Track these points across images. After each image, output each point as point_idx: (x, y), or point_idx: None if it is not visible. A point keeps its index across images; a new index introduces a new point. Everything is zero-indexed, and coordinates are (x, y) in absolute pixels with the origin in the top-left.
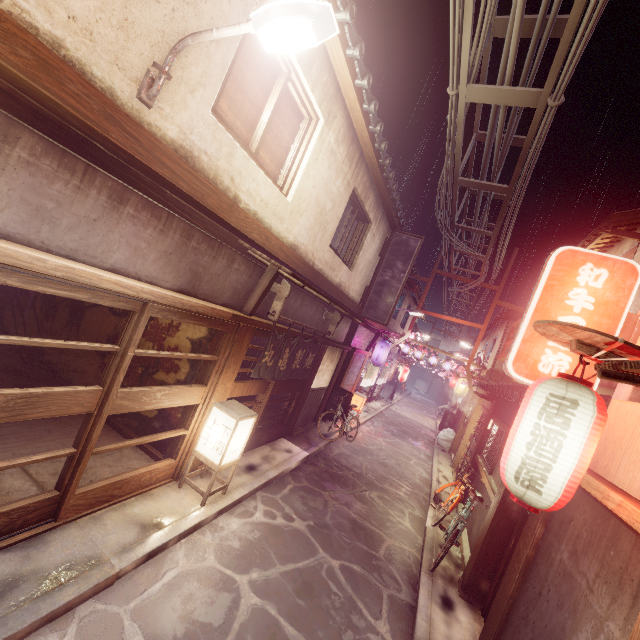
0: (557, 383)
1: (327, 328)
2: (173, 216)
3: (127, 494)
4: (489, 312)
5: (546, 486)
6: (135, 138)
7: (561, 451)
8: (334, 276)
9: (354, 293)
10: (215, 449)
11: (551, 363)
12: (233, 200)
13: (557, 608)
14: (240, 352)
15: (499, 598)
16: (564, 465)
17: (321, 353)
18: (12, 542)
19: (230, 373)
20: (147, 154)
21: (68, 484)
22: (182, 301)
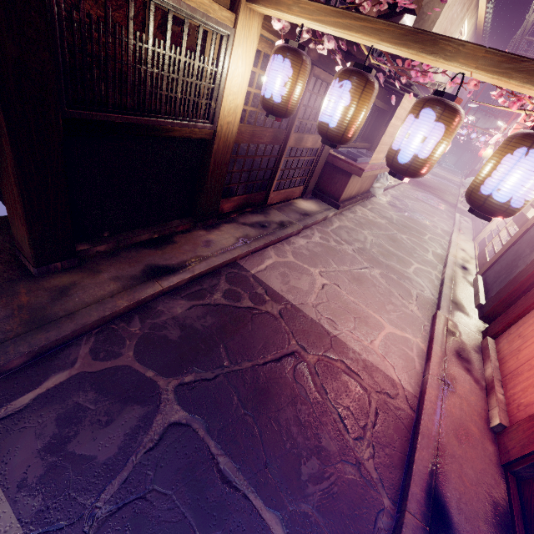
0: None
1: None
2: None
3: None
4: None
5: None
6: None
7: None
8: None
9: None
10: None
11: None
12: None
13: None
14: None
15: None
16: None
17: None
18: None
19: None
20: None
21: None
22: None
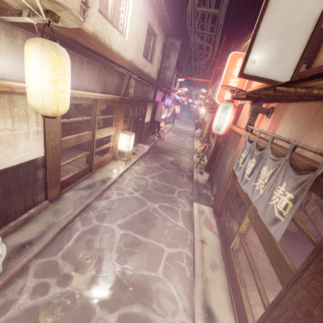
0: (225, 103)
1: (146, 95)
2: (95, 63)
3: (104, 164)
4: (213, 73)
5: (222, 129)
6: (84, 38)
7: (225, 120)
8: (146, 70)
9: (154, 75)
10: (125, 147)
11: (228, 96)
12: (110, 49)
13: (225, 158)
14: (123, 112)
15: (214, 164)
16: (226, 123)
17: (146, 107)
18: (86, 177)
19: (121, 121)
20: (87, 42)
21: (91, 162)
22: (107, 97)
